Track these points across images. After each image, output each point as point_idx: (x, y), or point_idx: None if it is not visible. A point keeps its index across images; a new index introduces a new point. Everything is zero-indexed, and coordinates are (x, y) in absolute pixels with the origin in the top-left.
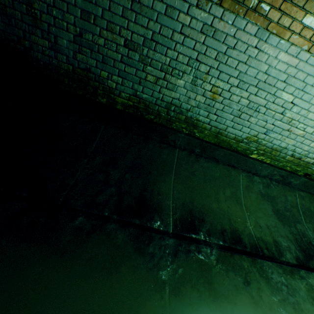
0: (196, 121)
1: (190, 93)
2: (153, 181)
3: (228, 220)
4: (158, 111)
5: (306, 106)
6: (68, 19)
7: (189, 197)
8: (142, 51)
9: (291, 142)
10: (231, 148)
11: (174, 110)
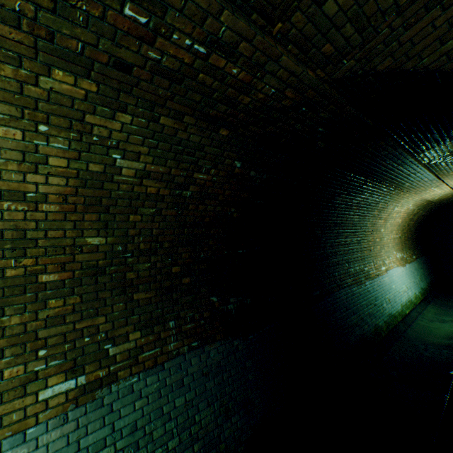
0: (394, 314)
1: (387, 306)
2: (432, 343)
3: (450, 332)
4: (389, 321)
5: (396, 284)
6: (365, 310)
7: (439, 337)
8: (376, 304)
9: (404, 297)
10: (403, 315)
11: (390, 316)
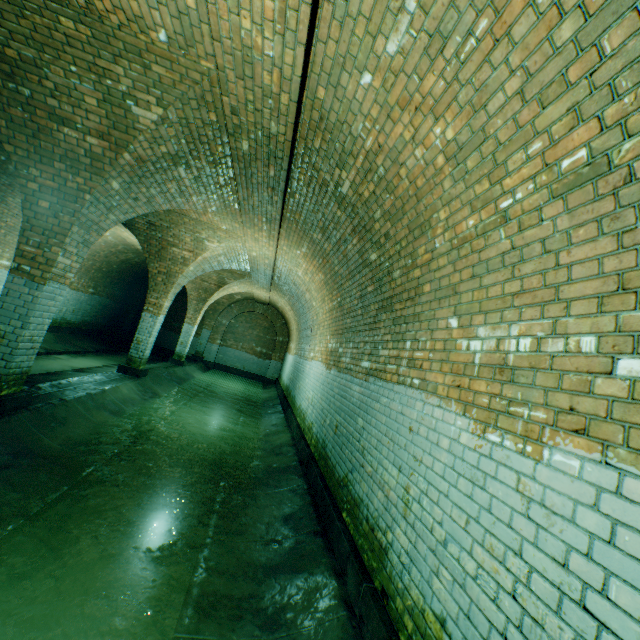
0: None
1: None
2: None
3: None
4: None
5: None
6: None
7: None
8: None
9: None
10: None
11: None
